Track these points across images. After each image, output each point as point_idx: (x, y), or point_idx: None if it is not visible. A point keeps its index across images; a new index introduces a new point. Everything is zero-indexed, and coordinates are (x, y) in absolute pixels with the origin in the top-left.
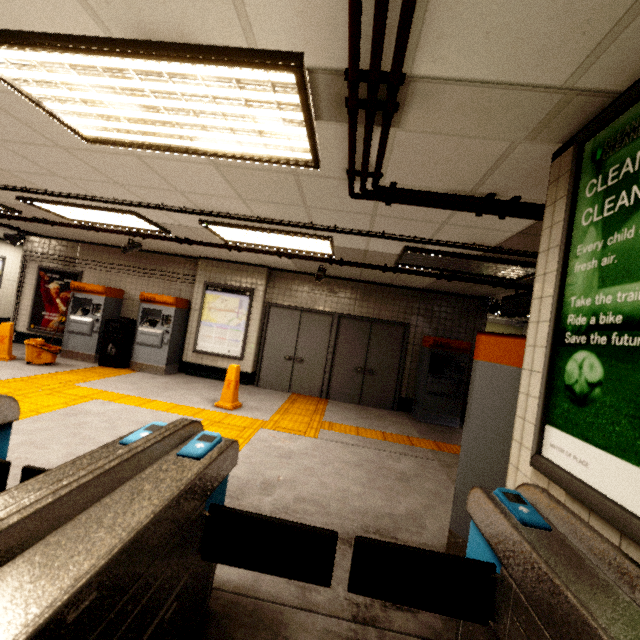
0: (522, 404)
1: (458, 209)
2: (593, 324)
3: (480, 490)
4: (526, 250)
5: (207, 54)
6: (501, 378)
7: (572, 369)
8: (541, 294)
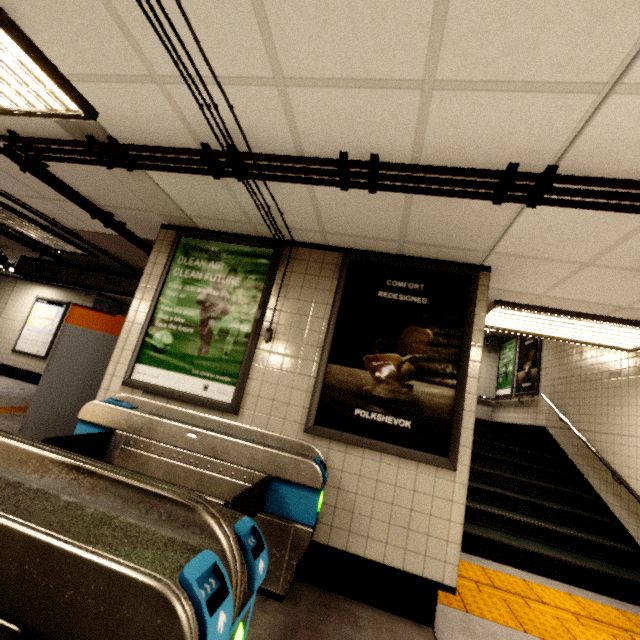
0: (118, 354)
1: (82, 207)
2: (172, 320)
3: (97, 402)
4: (91, 241)
5: (25, 43)
6: (87, 338)
7: (157, 338)
8: (142, 297)
